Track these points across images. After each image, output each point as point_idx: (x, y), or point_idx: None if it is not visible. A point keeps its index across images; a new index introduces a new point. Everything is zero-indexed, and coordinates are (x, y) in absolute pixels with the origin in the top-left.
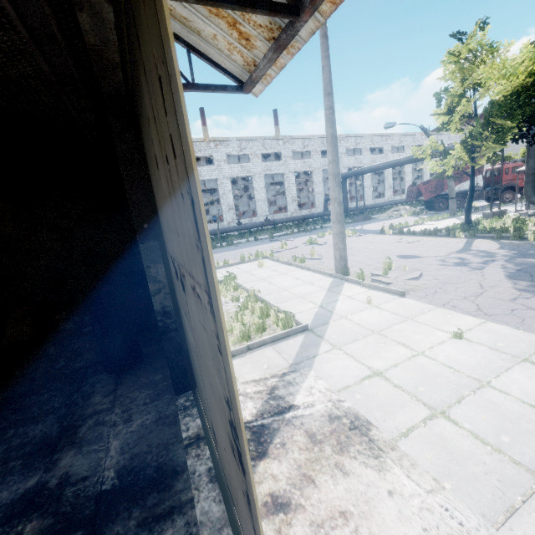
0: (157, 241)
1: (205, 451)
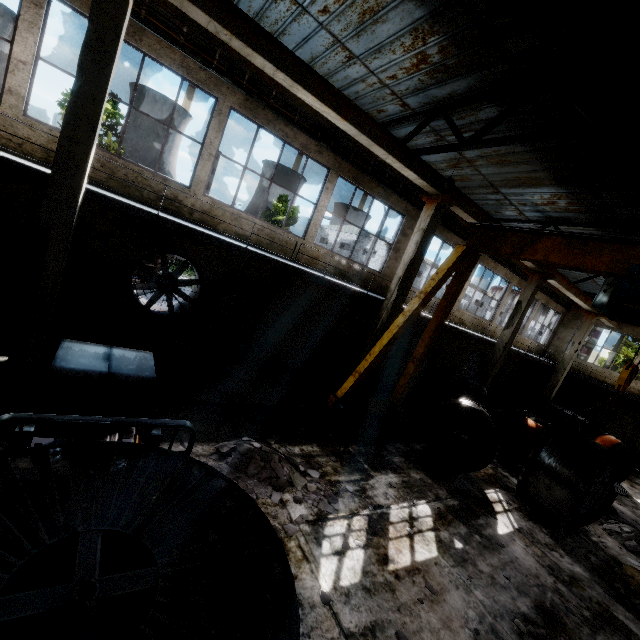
0: (634, 428)
1: (639, 470)
